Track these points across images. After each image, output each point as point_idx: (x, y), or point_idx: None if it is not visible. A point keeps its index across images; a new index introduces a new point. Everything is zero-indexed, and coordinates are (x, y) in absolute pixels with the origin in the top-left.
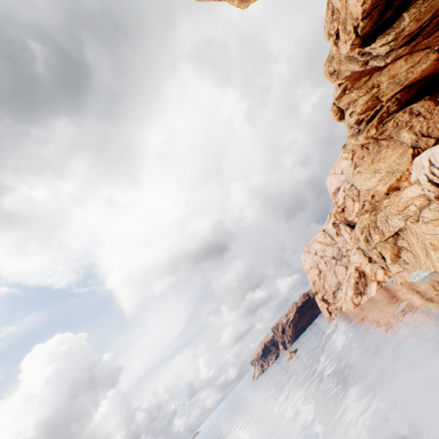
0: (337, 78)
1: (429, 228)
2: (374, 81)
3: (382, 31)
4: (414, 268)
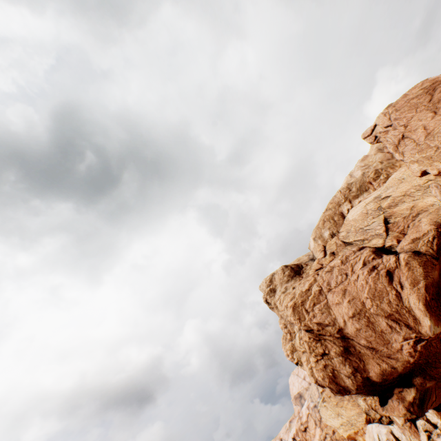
0: None
1: None
2: None
3: None
4: None
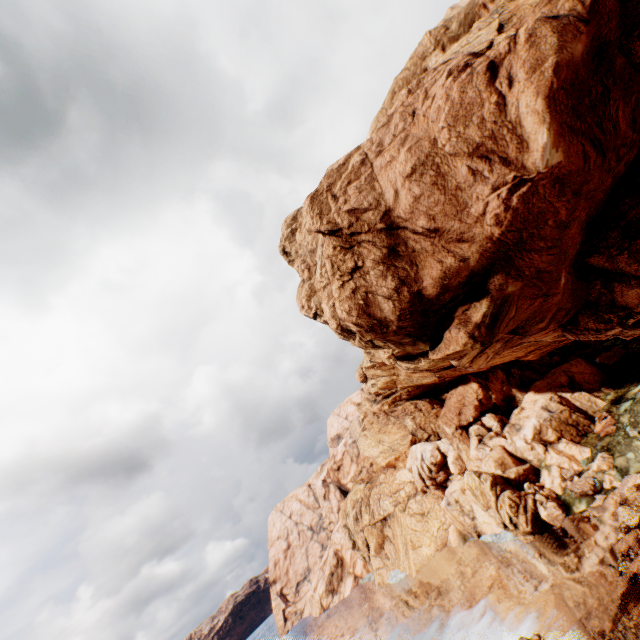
0: (371, 359)
1: (413, 522)
2: (396, 371)
3: (408, 359)
4: (394, 565)
